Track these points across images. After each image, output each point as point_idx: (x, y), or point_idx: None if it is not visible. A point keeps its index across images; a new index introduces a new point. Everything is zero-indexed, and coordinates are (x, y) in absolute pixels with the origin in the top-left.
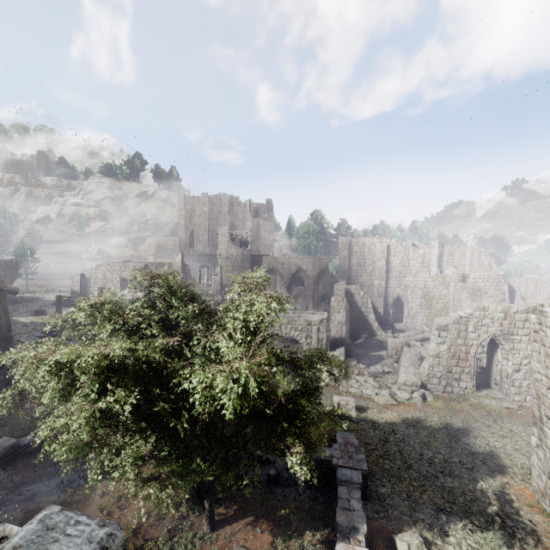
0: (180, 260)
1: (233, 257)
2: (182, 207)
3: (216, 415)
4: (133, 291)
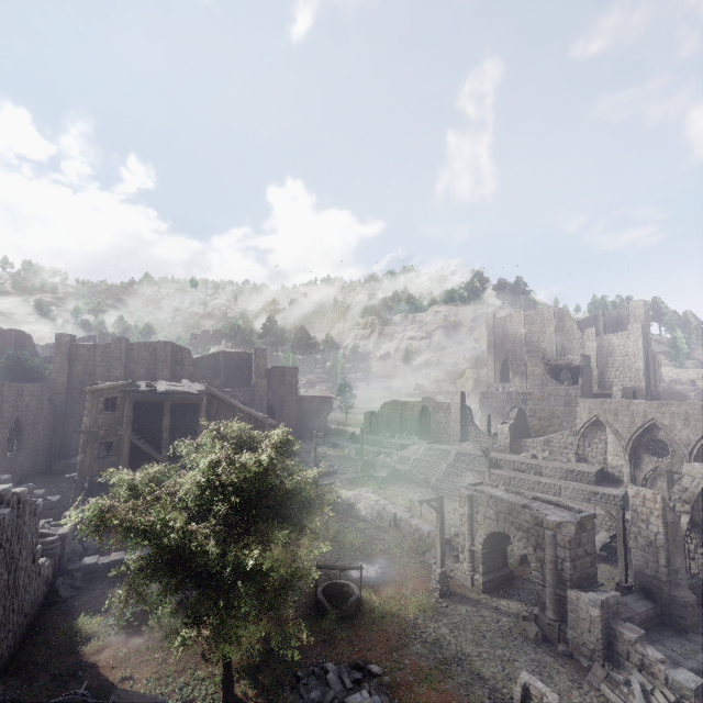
0: (459, 401)
1: (550, 397)
2: (491, 332)
3: (178, 558)
4: (412, 434)
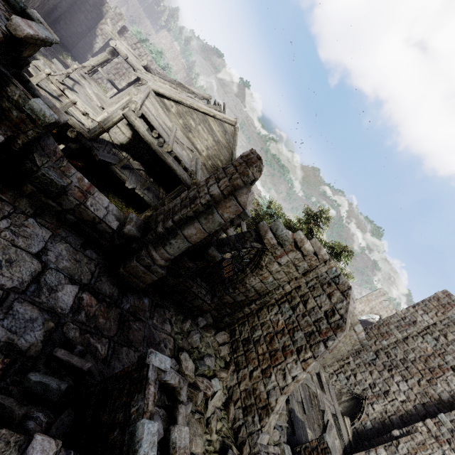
0: None
1: None
2: None
3: None
4: None
